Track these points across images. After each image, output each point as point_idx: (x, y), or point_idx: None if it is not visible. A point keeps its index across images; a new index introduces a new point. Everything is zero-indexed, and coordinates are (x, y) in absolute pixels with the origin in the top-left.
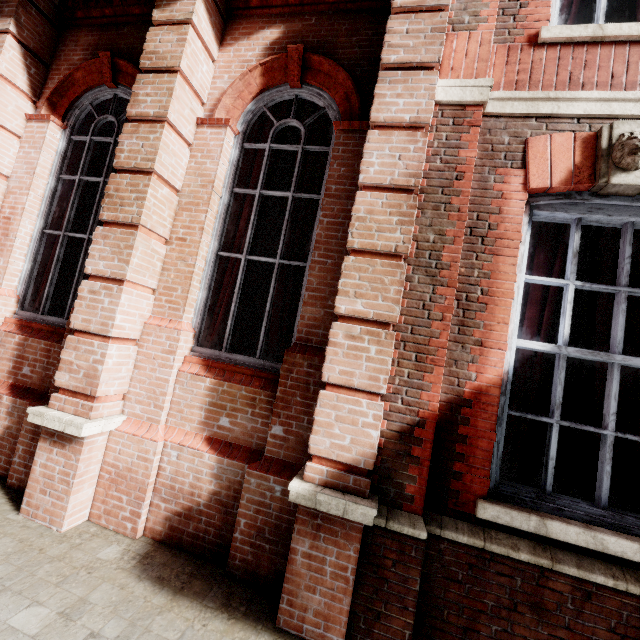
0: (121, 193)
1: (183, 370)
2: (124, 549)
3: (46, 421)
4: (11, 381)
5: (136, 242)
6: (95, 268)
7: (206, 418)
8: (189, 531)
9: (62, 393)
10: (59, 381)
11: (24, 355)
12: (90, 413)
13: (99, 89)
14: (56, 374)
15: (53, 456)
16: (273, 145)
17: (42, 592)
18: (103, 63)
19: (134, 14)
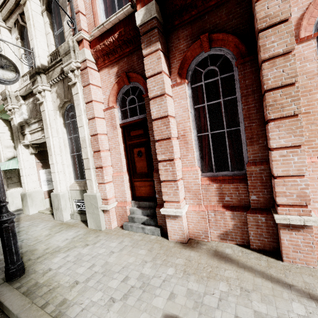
0: (279, 101)
1: None
2: None
3: (289, 221)
4: (221, 204)
5: (302, 123)
6: (278, 144)
7: None
8: None
9: (282, 207)
10: (280, 202)
11: (222, 192)
12: (310, 213)
13: (198, 56)
14: (276, 199)
15: (293, 235)
16: None
17: None
18: (203, 41)
19: (210, 5)
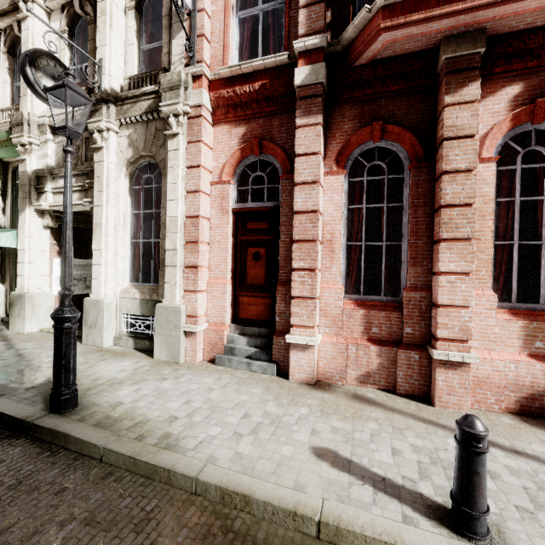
0: (454, 221)
1: (498, 318)
2: (509, 418)
3: (448, 357)
4: (365, 337)
5: (474, 249)
6: (447, 268)
7: (524, 344)
8: (535, 406)
9: (441, 341)
10: (440, 335)
11: (370, 321)
12: (470, 350)
13: (364, 144)
14: (437, 331)
15: (449, 375)
16: (523, 166)
17: (521, 438)
18: (375, 129)
19: (391, 90)
